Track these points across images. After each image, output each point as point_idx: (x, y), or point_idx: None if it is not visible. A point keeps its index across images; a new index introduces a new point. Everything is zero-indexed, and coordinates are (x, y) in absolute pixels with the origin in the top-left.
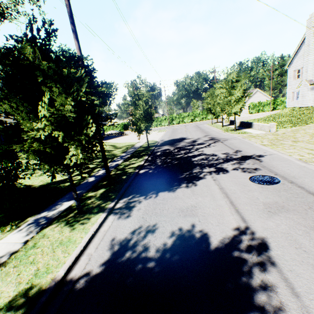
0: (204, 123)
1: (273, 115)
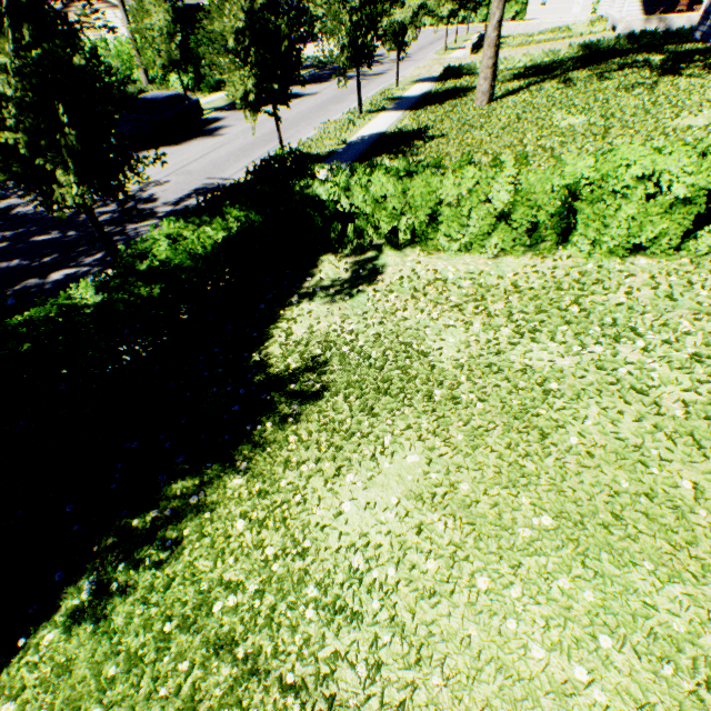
0: (470, 31)
1: (556, 28)
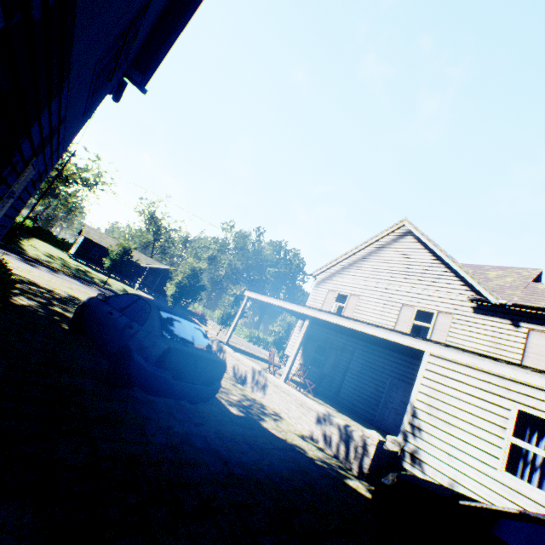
0: None
1: None
